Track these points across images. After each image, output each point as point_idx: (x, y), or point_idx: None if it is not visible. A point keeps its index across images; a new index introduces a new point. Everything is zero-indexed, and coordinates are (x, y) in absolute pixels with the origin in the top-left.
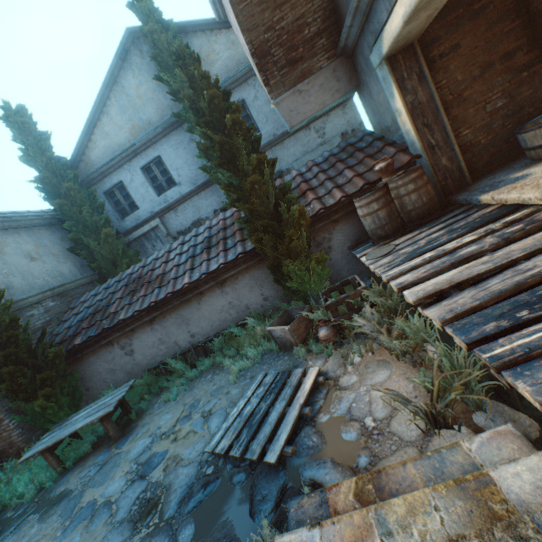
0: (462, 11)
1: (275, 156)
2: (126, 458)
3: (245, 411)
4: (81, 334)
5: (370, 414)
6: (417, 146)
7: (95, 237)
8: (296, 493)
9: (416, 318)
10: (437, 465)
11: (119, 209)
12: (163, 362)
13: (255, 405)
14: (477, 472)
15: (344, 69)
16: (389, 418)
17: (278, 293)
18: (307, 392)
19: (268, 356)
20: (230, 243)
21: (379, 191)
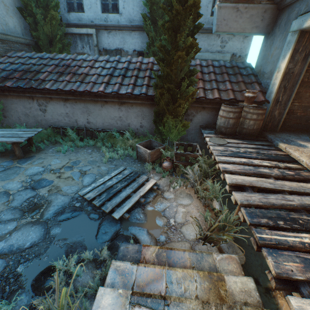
0: None
1: None
2: (24, 172)
3: (108, 183)
4: (12, 81)
5: (174, 218)
6: (272, 95)
7: (43, 12)
8: (124, 238)
9: (218, 185)
10: (199, 258)
11: (69, 2)
12: (63, 128)
13: (114, 183)
14: (219, 273)
15: (270, 15)
16: (182, 225)
17: (150, 127)
18: (146, 191)
19: (128, 158)
20: (139, 82)
21: (239, 109)
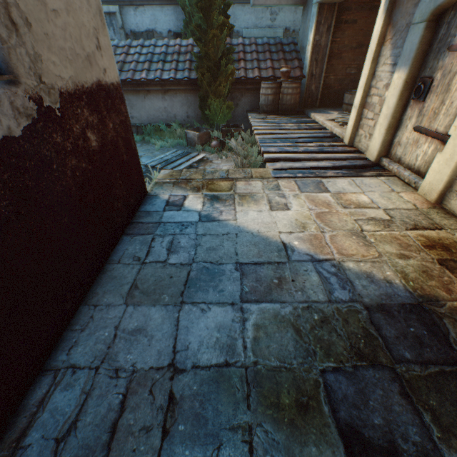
0: (369, 1)
1: (234, 13)
2: None
3: (164, 158)
4: None
5: None
6: (306, 70)
7: None
8: None
9: (255, 147)
10: None
11: None
12: None
13: (170, 158)
14: None
15: None
16: None
17: (197, 117)
18: (198, 160)
19: (179, 146)
20: (181, 67)
21: (275, 85)
